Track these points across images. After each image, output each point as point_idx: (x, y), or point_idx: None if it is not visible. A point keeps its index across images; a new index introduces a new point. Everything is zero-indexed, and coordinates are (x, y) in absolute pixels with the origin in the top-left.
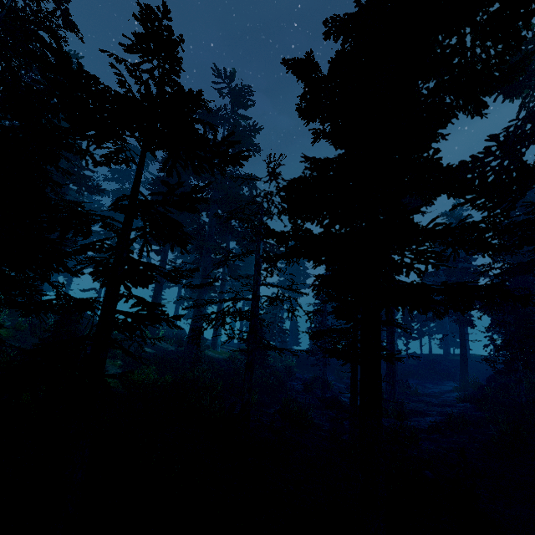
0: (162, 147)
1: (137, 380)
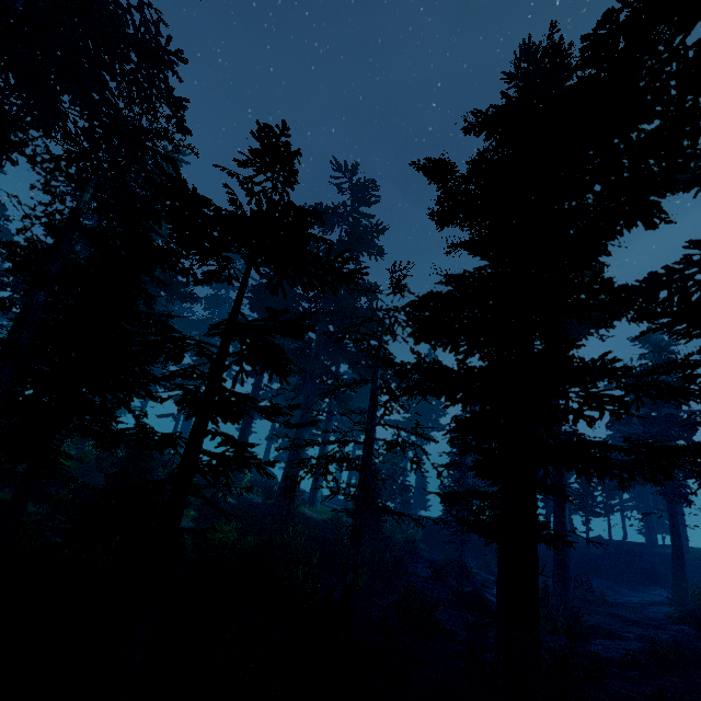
0: (269, 263)
1: (212, 539)
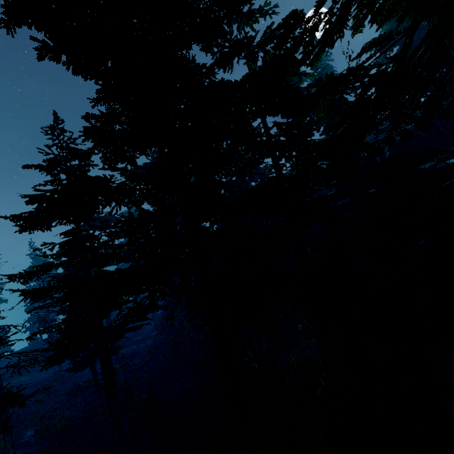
0: None
1: None
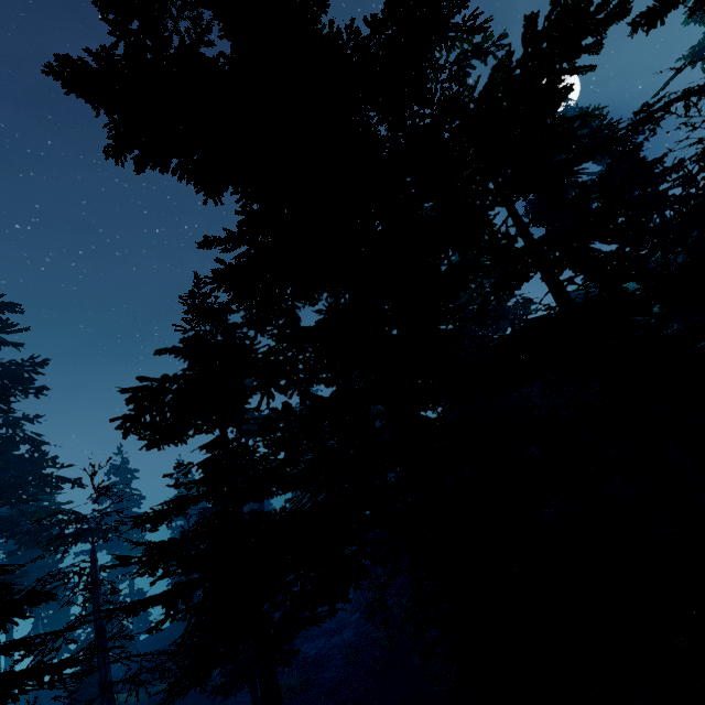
0: None
1: None
